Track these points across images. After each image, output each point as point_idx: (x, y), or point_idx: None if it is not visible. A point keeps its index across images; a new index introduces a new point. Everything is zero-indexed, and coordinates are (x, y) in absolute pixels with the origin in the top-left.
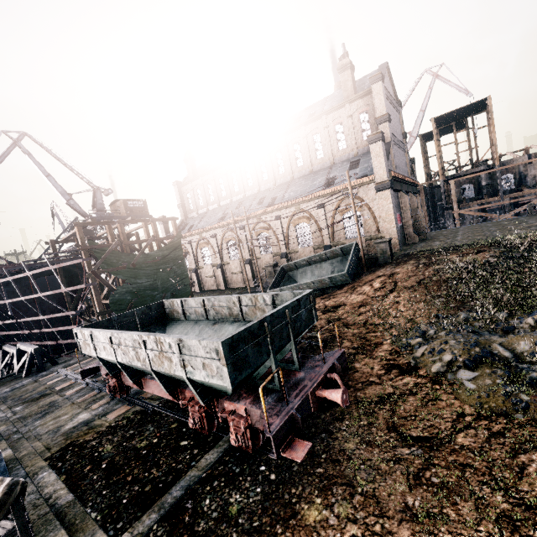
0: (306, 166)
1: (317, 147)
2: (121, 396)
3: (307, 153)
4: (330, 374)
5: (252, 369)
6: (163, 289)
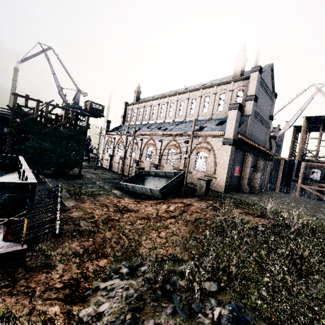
0: (195, 115)
1: (205, 105)
2: None
3: (198, 107)
4: None
5: None
6: (59, 155)
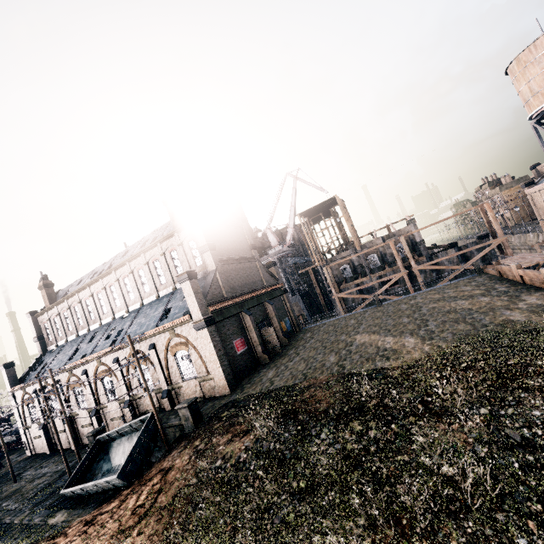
0: (153, 292)
1: (160, 272)
2: None
3: (151, 279)
4: None
5: None
6: None
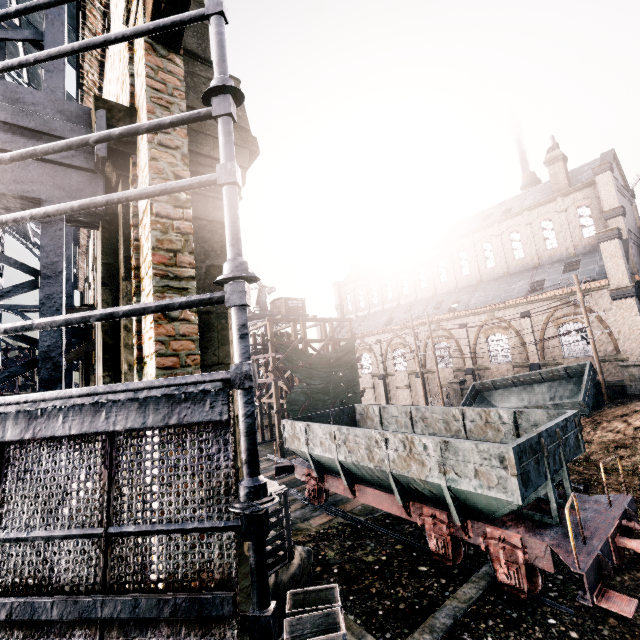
0: (499, 267)
1: (515, 246)
2: (318, 503)
3: (501, 252)
4: (626, 521)
5: (534, 489)
6: (334, 395)
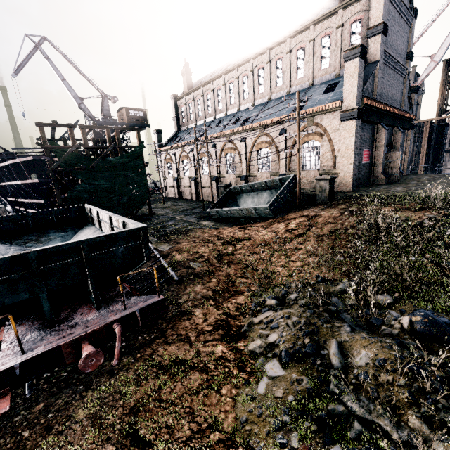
0: (285, 86)
1: (299, 64)
2: None
3: (288, 71)
4: (114, 325)
5: None
6: (120, 193)
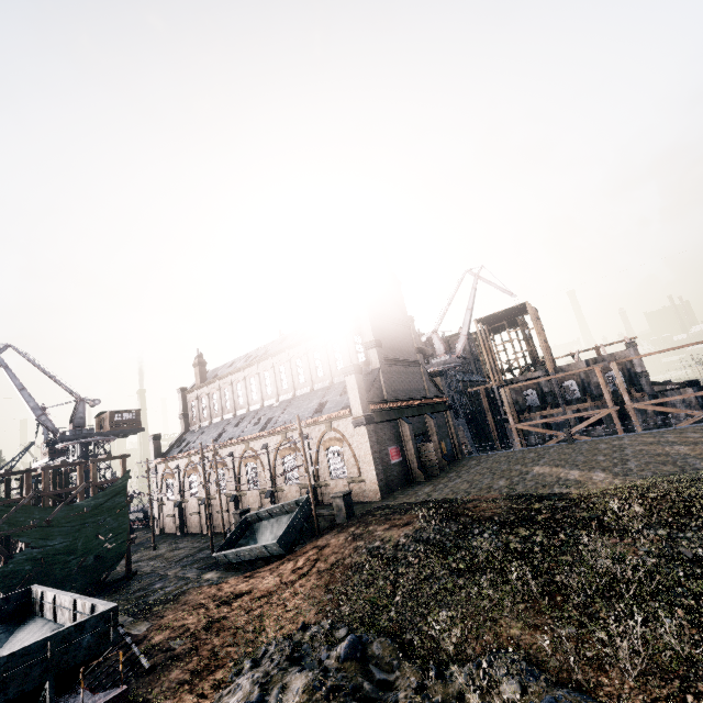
0: (308, 383)
1: (318, 364)
2: None
3: (308, 370)
4: None
5: None
6: (84, 551)
